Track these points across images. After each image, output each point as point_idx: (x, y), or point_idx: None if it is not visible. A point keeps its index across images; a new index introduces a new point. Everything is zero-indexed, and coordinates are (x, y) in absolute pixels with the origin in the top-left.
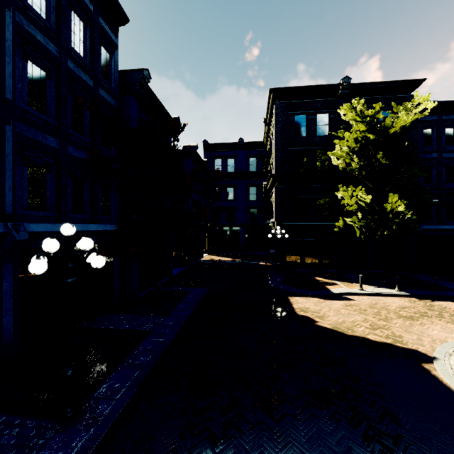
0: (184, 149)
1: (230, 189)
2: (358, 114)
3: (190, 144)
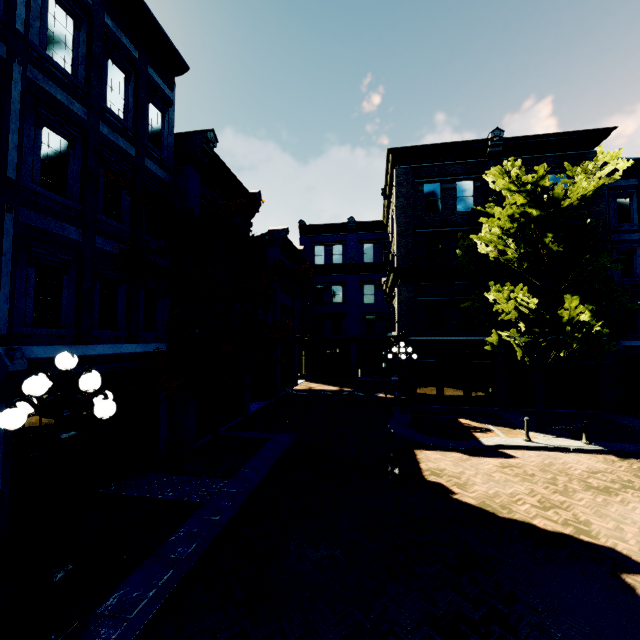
0: (262, 236)
1: (336, 288)
2: (513, 181)
3: (278, 227)
